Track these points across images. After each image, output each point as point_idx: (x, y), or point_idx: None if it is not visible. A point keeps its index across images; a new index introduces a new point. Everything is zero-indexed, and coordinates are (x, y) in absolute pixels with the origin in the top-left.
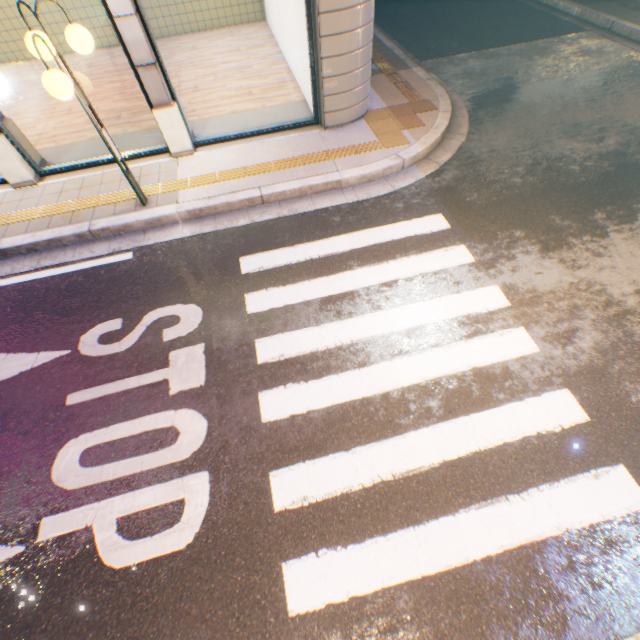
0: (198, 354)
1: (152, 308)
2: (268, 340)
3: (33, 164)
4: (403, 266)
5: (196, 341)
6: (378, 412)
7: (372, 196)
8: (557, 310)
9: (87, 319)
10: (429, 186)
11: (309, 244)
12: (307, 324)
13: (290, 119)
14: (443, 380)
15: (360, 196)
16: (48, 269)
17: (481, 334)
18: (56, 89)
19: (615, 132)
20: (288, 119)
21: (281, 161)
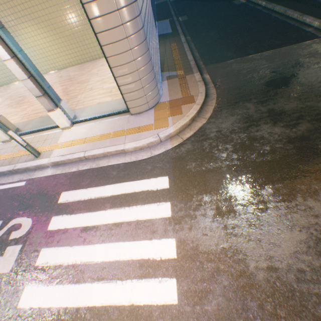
0: (17, 251)
1: (16, 217)
2: (47, 250)
3: None
4: (131, 212)
5: (20, 242)
6: None
7: (138, 159)
8: (204, 270)
9: None
10: (171, 154)
11: (95, 188)
12: (68, 243)
13: (120, 107)
14: (111, 308)
15: (132, 158)
16: None
17: (149, 277)
18: None
19: (309, 119)
20: (119, 107)
21: (103, 134)
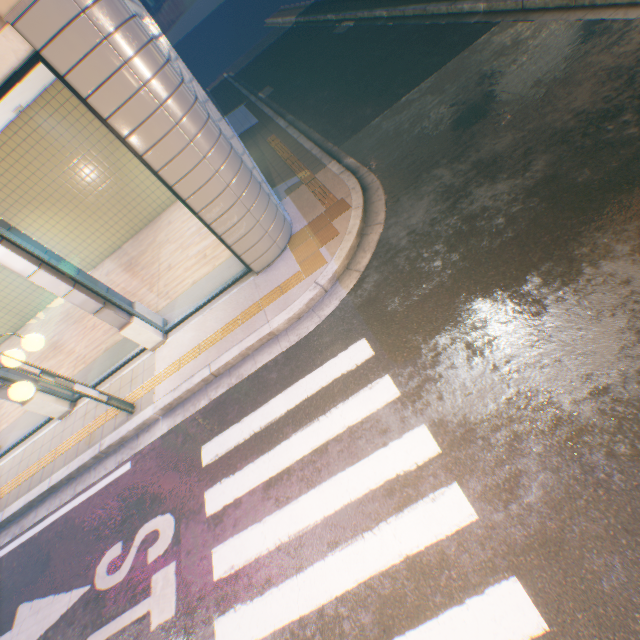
0: (171, 575)
1: (141, 524)
2: (222, 548)
3: (66, 397)
4: (332, 420)
5: (170, 558)
6: (314, 637)
7: (302, 335)
8: (494, 446)
9: (101, 546)
10: (352, 303)
11: (253, 414)
12: (252, 520)
13: (232, 272)
14: (376, 580)
15: (292, 339)
16: (81, 494)
17: (412, 502)
18: (19, 398)
19: (543, 148)
20: (231, 272)
21: (225, 326)
